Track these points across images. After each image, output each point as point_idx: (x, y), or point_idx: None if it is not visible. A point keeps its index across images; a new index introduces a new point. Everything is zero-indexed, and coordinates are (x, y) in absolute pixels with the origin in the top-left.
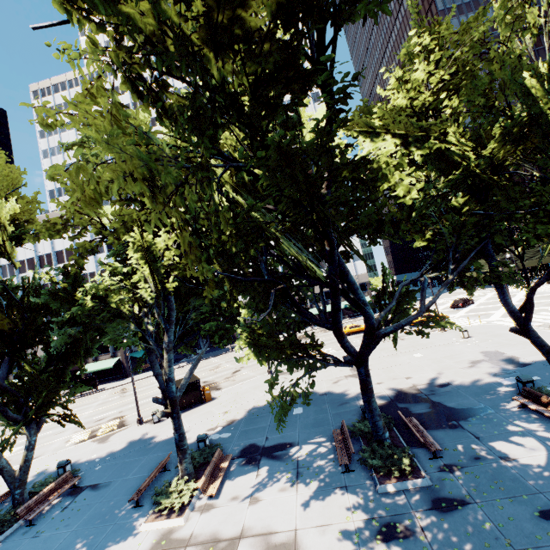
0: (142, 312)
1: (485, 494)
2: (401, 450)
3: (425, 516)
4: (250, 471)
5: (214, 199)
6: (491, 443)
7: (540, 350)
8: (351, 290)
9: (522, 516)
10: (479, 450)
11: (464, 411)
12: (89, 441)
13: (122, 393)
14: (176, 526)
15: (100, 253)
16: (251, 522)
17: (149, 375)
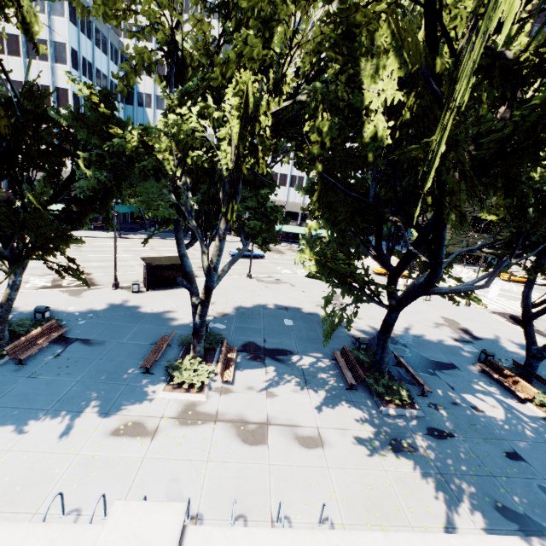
0: (182, 179)
1: (465, 432)
2: (398, 384)
3: (424, 439)
4: (258, 367)
5: (364, 75)
6: (463, 395)
7: (528, 339)
8: (438, 244)
9: (495, 454)
10: (455, 398)
11: (437, 363)
12: (57, 290)
13: (76, 246)
14: (198, 400)
15: (59, 63)
16: (274, 412)
17: (104, 235)
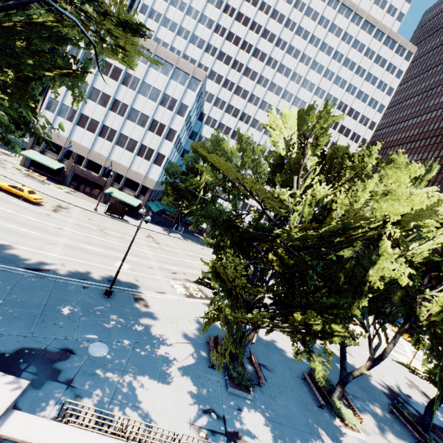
0: None
1: None
2: None
3: None
4: (362, 412)
5: None
6: None
7: None
8: None
9: None
10: None
11: (436, 426)
12: (200, 302)
13: (156, 242)
14: (362, 439)
15: (179, 115)
16: None
17: (159, 230)
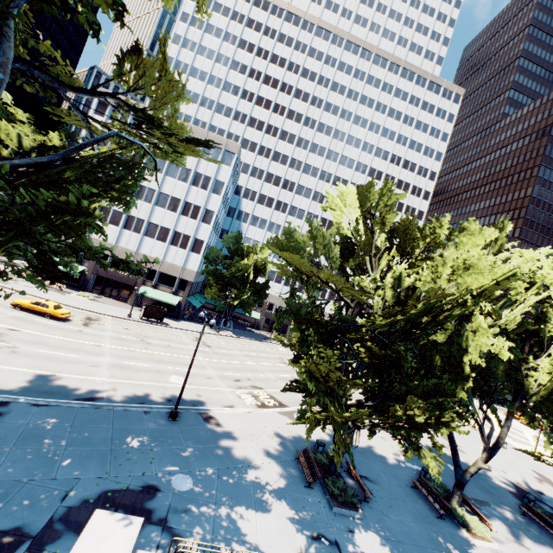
0: None
1: None
2: None
3: None
4: (489, 517)
5: None
6: None
7: None
8: None
9: None
10: None
11: None
12: (275, 411)
13: (206, 345)
14: (496, 549)
15: (215, 194)
16: None
17: (206, 330)
